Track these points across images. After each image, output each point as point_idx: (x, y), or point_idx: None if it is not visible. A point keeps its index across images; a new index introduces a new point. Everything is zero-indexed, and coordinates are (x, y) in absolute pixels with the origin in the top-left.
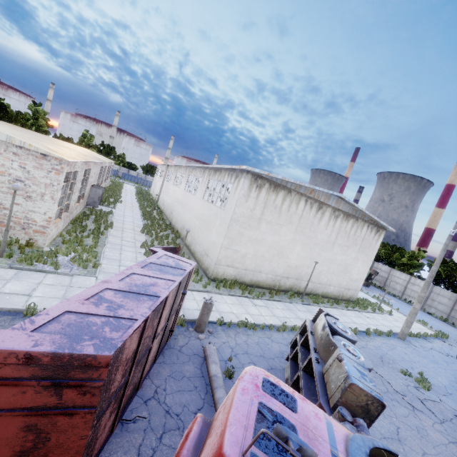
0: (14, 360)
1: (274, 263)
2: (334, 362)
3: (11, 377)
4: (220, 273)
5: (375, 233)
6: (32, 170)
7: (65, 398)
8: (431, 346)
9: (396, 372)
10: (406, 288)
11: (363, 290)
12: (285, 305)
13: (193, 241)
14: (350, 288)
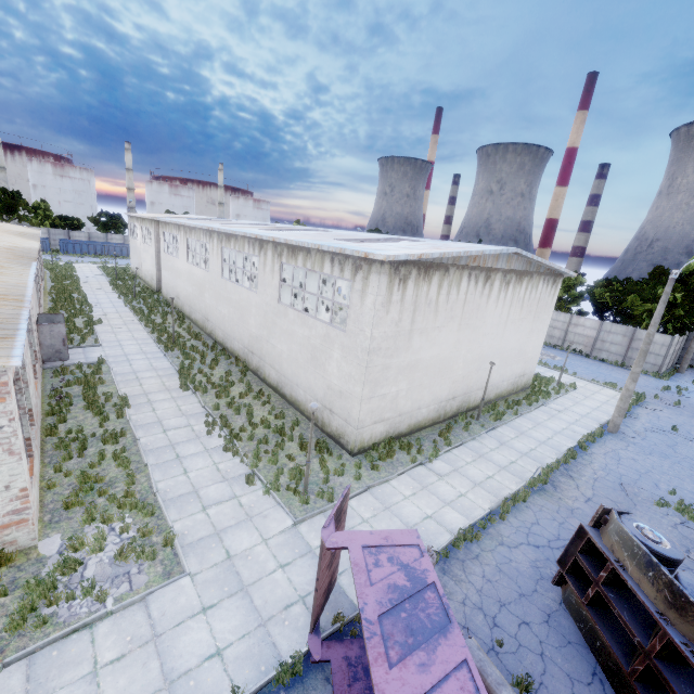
0: None
1: (436, 387)
2: None
3: None
4: (366, 439)
5: (552, 285)
6: None
7: None
8: (642, 426)
9: (651, 507)
10: (567, 332)
11: None
12: (471, 451)
13: (286, 381)
14: (525, 373)
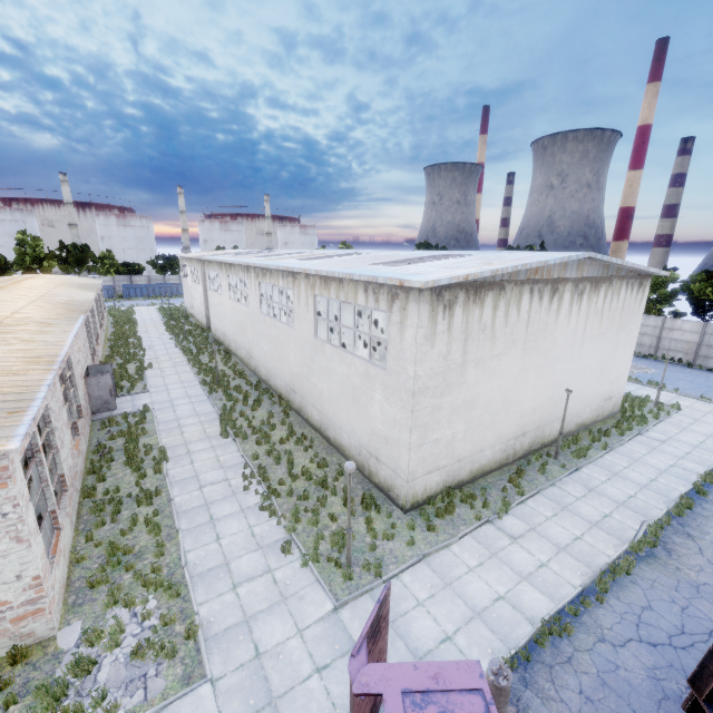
0: None
1: (500, 425)
2: None
3: None
4: (419, 492)
5: (638, 289)
6: None
7: None
8: None
9: None
10: (660, 338)
11: None
12: (551, 501)
13: (329, 423)
14: (611, 395)
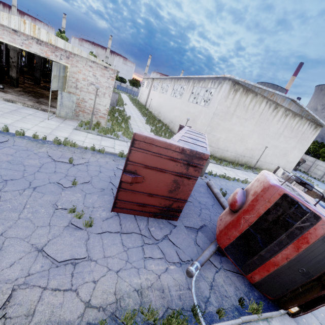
0: (178, 150)
1: (237, 146)
2: (295, 184)
3: (174, 157)
4: None
5: (313, 129)
6: (99, 77)
7: (189, 171)
8: None
9: None
10: None
11: (292, 172)
12: (243, 172)
13: None
14: (285, 167)
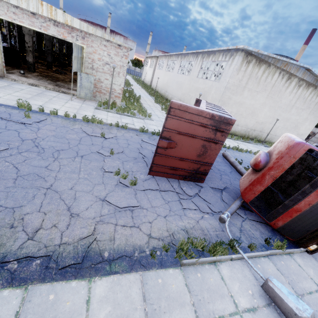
0: (208, 116)
1: (247, 120)
2: None
3: (204, 123)
4: None
5: None
6: (113, 56)
7: (216, 136)
8: None
9: None
10: None
11: None
12: (253, 145)
13: None
14: None
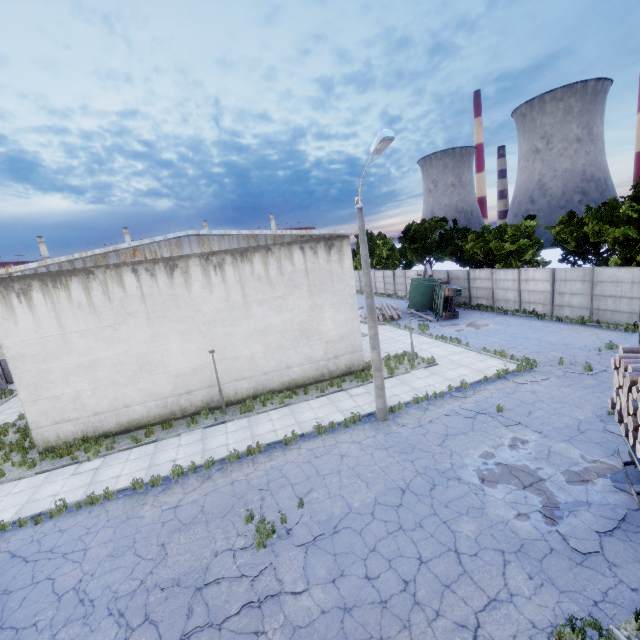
0: None
1: (145, 384)
2: None
3: None
4: (51, 439)
5: (328, 251)
6: None
7: None
8: (454, 407)
9: (240, 522)
10: (520, 291)
11: (425, 332)
12: (154, 448)
13: None
14: (337, 354)
